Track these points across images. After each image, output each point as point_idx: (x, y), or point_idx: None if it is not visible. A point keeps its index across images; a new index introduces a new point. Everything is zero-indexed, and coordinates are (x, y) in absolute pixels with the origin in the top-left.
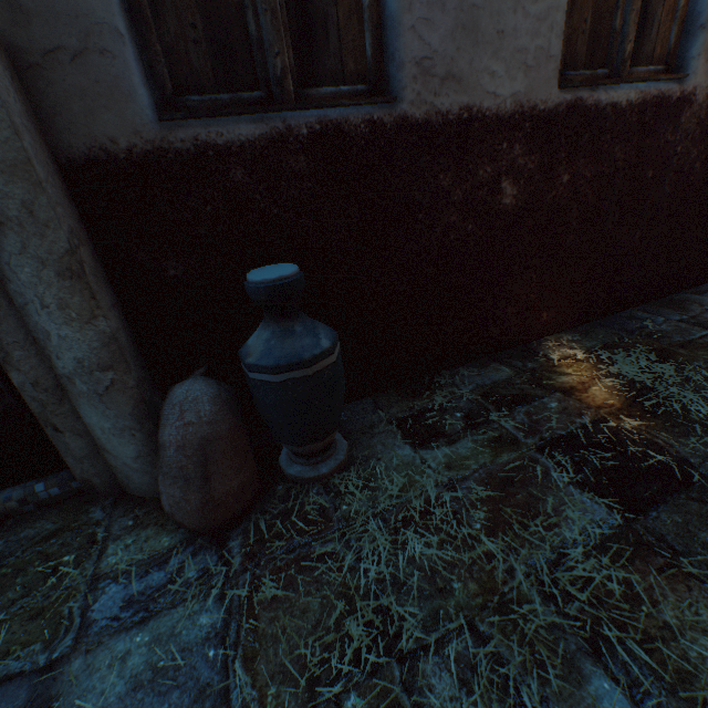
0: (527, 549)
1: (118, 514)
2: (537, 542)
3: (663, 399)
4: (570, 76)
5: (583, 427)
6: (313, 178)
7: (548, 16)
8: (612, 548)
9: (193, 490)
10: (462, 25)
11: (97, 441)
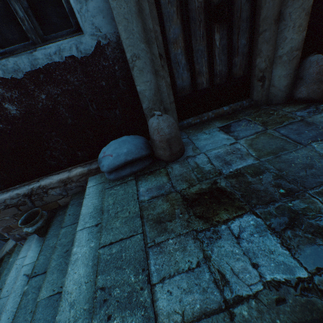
0: None
1: (273, 106)
2: None
3: None
4: None
5: None
6: None
7: None
8: None
9: (322, 84)
10: None
11: (271, 83)
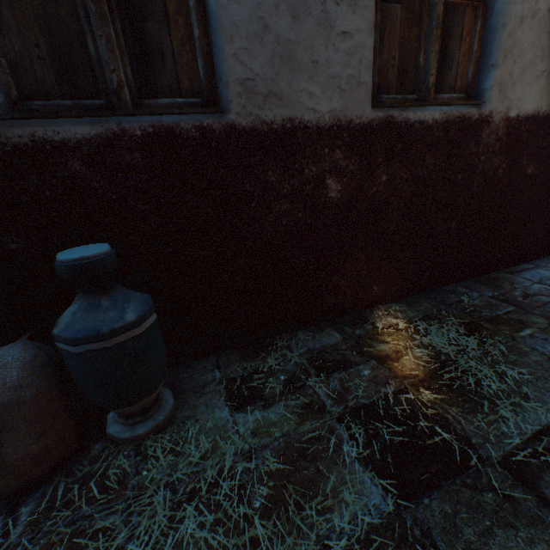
0: (293, 537)
1: None
2: (305, 529)
3: (462, 372)
4: (384, 99)
5: (386, 397)
6: (149, 171)
7: (356, 51)
8: (376, 541)
9: None
10: (280, 55)
11: None
